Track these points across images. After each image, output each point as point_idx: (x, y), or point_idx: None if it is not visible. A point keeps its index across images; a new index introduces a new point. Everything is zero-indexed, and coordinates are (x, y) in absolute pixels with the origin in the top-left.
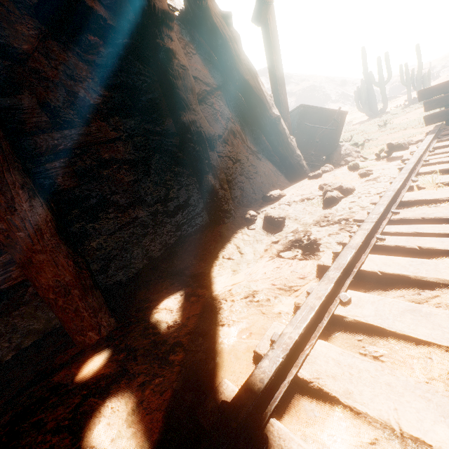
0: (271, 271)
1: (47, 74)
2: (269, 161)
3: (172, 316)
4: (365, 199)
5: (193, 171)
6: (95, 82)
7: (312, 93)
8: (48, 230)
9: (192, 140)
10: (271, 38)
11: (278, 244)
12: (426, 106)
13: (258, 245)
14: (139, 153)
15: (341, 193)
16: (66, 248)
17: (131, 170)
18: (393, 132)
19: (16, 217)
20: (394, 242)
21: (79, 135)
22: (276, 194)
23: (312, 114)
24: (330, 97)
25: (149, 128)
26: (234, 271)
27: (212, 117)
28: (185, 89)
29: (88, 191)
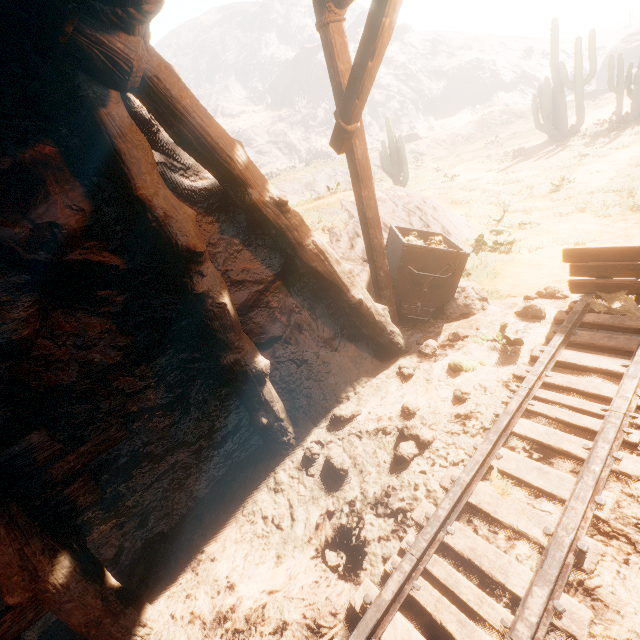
0: (309, 587)
1: (55, 356)
2: (351, 340)
3: (204, 636)
4: (437, 471)
5: (242, 403)
6: (113, 333)
7: (474, 74)
8: (74, 579)
9: (237, 380)
10: (358, 169)
11: (330, 522)
12: (572, 270)
13: (313, 507)
14: (174, 392)
15: (417, 446)
16: (94, 586)
17: (166, 414)
18: (565, 214)
19: (41, 582)
20: (426, 600)
21: (97, 445)
22: (347, 415)
23: (420, 256)
24: (503, 81)
25: (185, 356)
26: (279, 556)
27: (267, 319)
28: (224, 328)
29: (117, 451)
